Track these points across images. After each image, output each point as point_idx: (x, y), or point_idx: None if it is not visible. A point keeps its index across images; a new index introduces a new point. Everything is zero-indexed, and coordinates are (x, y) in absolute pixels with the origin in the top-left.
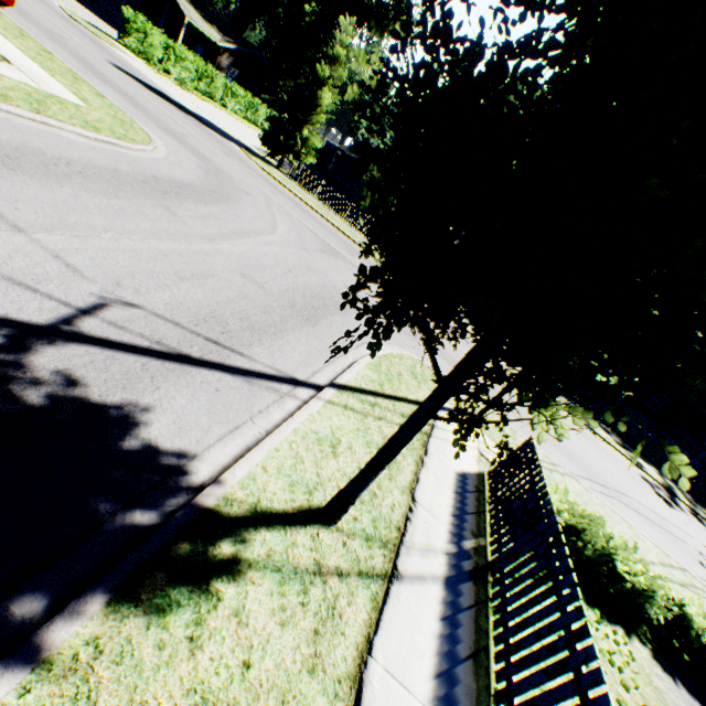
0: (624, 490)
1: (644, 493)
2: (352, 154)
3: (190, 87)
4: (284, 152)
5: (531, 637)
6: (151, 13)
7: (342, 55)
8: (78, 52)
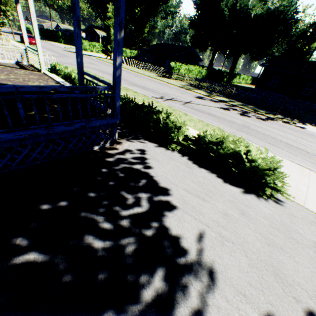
0: (155, 89)
1: (177, 94)
2: (147, 48)
3: (100, 53)
4: (107, 53)
5: (3, 59)
6: (99, 41)
7: (111, 15)
8: (52, 49)
